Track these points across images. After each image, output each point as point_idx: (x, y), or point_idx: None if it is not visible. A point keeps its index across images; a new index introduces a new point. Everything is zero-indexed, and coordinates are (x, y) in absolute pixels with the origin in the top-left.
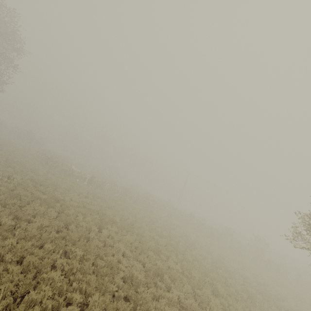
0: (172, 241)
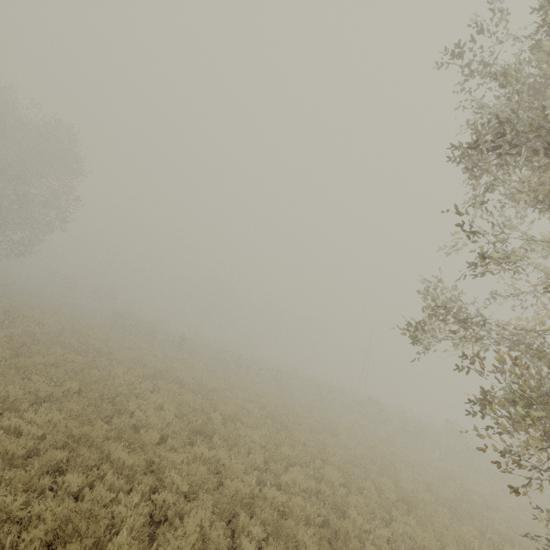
0: (284, 418)
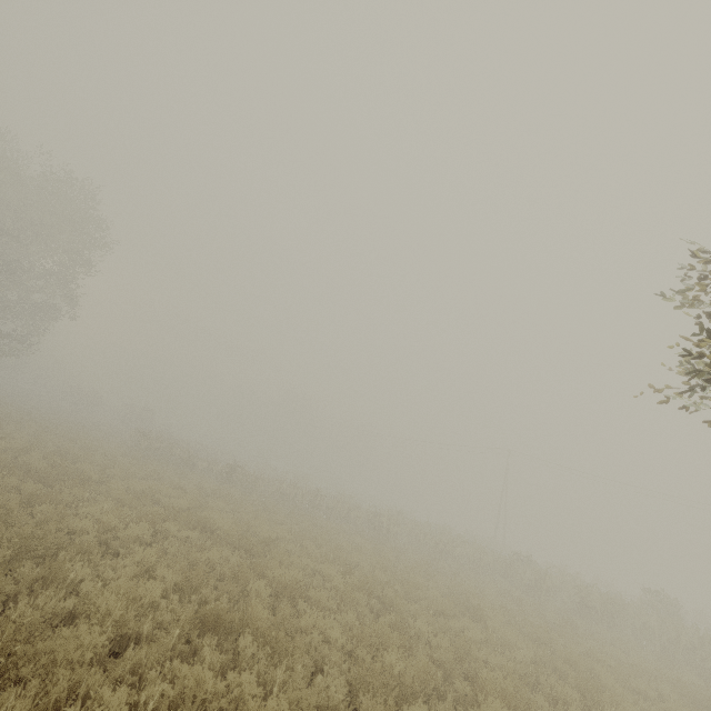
0: (387, 590)
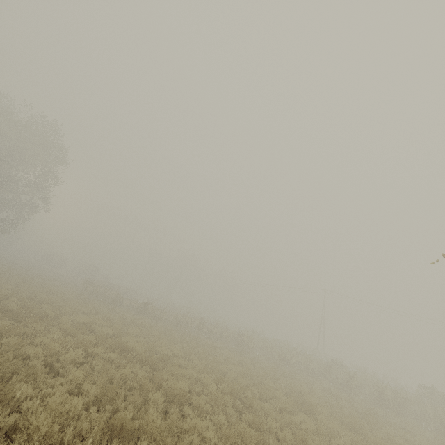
0: (247, 392)
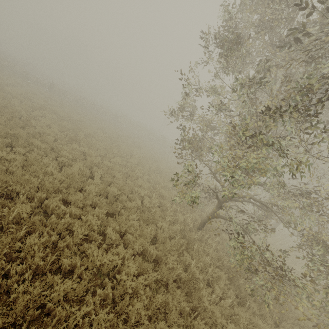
0: (116, 139)
